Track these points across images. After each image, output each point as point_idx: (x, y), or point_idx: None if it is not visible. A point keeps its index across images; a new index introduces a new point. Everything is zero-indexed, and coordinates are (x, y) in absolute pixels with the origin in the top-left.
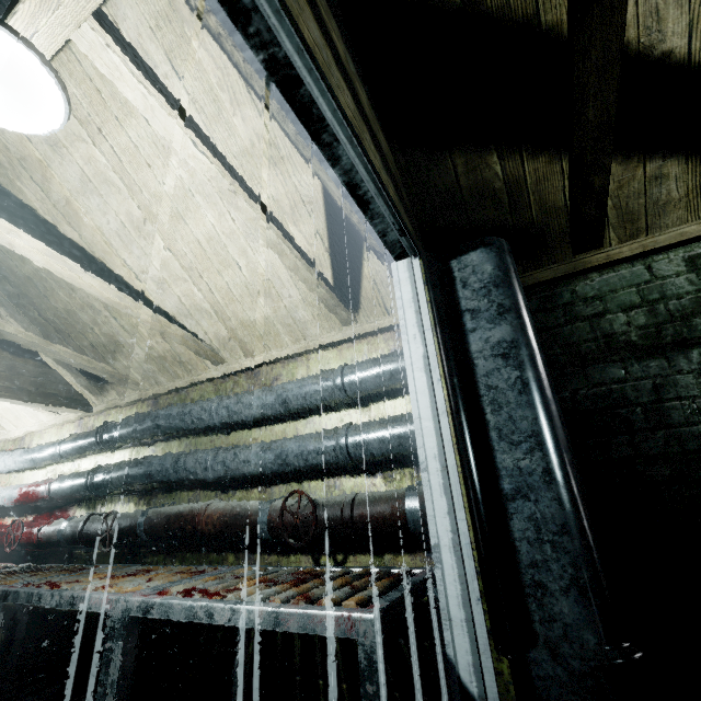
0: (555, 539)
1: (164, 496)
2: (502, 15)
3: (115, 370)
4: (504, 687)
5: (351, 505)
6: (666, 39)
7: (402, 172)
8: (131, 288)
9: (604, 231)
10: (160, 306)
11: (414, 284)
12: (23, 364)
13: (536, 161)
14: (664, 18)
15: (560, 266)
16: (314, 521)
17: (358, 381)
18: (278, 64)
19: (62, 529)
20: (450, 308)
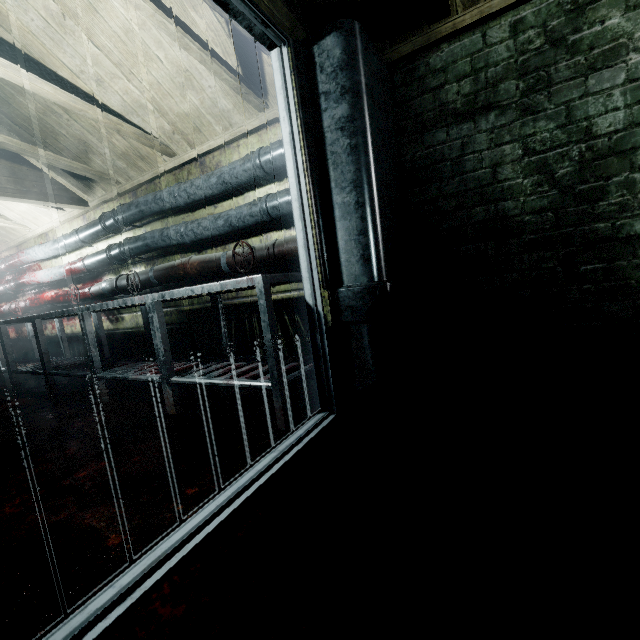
0: (357, 238)
1: (162, 260)
2: None
3: (94, 169)
4: (325, 302)
5: (273, 246)
6: None
7: None
8: (78, 89)
9: None
10: (108, 105)
11: (282, 73)
12: (20, 170)
13: None
14: None
15: (418, 39)
16: (253, 258)
17: (270, 160)
18: None
19: (104, 286)
20: (312, 92)
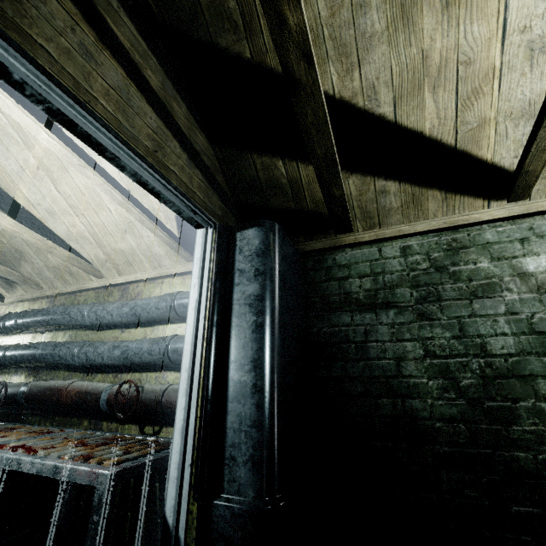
0: (248, 430)
1: (47, 373)
2: (278, 71)
3: (19, 274)
4: (191, 521)
5: (162, 393)
6: (381, 105)
7: (220, 162)
8: (31, 215)
9: (351, 222)
10: (53, 230)
11: (203, 247)
12: None
13: (307, 169)
14: (378, 91)
15: (327, 241)
16: (136, 402)
17: (184, 305)
18: (55, 112)
19: None
20: (229, 266)
